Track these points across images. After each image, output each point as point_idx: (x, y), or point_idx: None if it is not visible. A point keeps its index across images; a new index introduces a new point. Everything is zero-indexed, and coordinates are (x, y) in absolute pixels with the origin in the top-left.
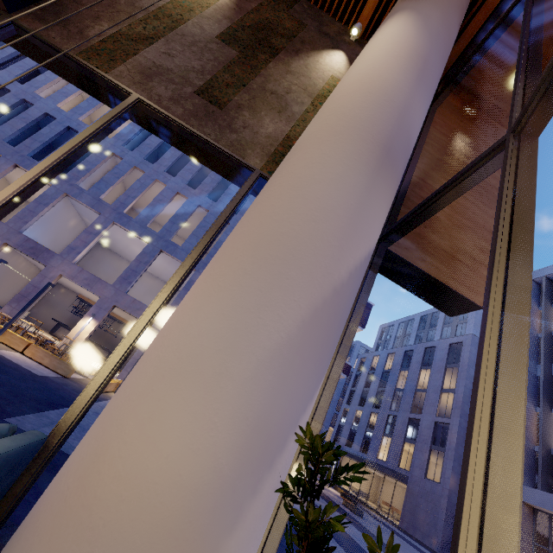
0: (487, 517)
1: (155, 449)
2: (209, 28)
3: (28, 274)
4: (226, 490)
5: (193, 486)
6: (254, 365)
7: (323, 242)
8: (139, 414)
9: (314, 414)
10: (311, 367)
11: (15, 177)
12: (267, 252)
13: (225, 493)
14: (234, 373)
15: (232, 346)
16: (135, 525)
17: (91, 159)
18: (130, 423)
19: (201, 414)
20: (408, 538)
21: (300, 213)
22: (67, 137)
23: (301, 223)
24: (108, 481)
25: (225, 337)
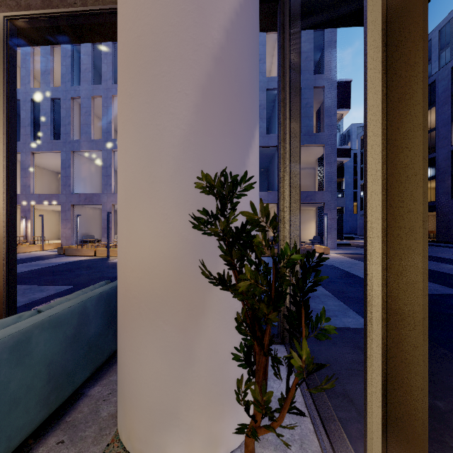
0: (390, 157)
1: (141, 247)
2: None
3: (98, 215)
4: (198, 248)
5: (174, 255)
6: (172, 163)
7: (178, 15)
8: (124, 235)
9: (290, 187)
10: (226, 141)
11: (40, 161)
12: (136, 66)
13: (198, 250)
14: (161, 177)
15: (149, 159)
16: (152, 287)
17: (63, 114)
18: (124, 242)
19: (155, 214)
20: (446, 245)
21: (143, 2)
22: (39, 109)
23: (149, 11)
24: (129, 274)
25: (142, 156)
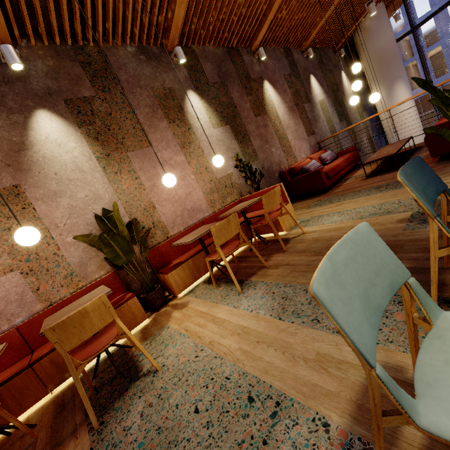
0: None
1: None
2: (336, 120)
3: None
4: None
5: None
6: None
7: None
8: None
9: None
10: None
11: None
12: None
13: None
14: None
15: None
16: None
17: None
18: None
19: None
20: None
21: None
22: None
23: None
24: None
25: None
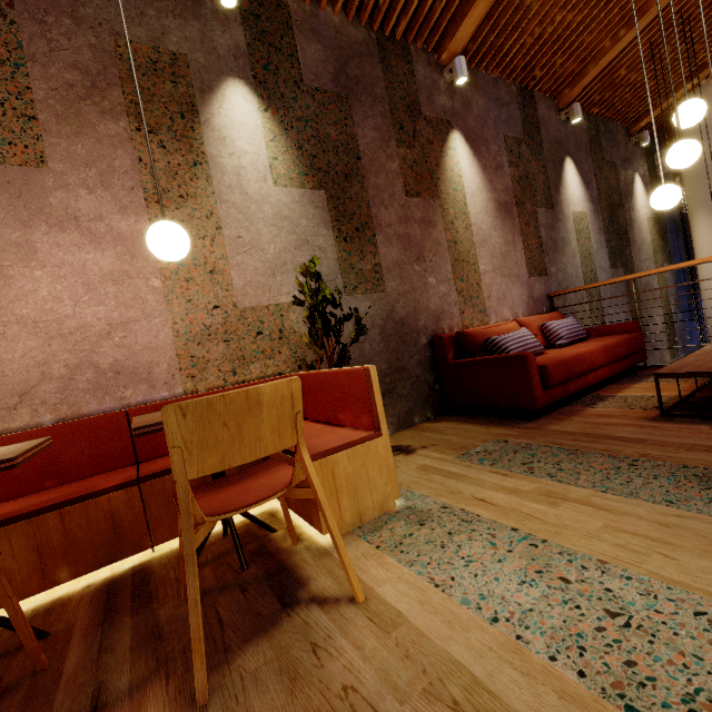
0: None
1: None
2: (604, 262)
3: None
4: None
5: None
6: None
7: None
8: None
9: None
10: None
11: None
12: None
13: None
14: None
15: None
16: None
17: None
18: None
19: None
20: None
21: None
22: None
23: None
24: None
25: None
